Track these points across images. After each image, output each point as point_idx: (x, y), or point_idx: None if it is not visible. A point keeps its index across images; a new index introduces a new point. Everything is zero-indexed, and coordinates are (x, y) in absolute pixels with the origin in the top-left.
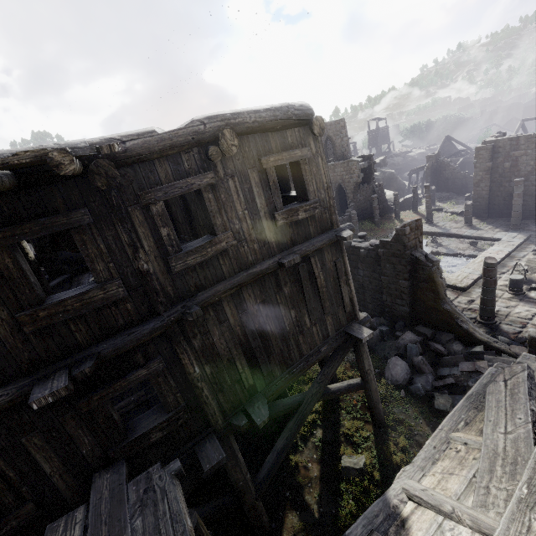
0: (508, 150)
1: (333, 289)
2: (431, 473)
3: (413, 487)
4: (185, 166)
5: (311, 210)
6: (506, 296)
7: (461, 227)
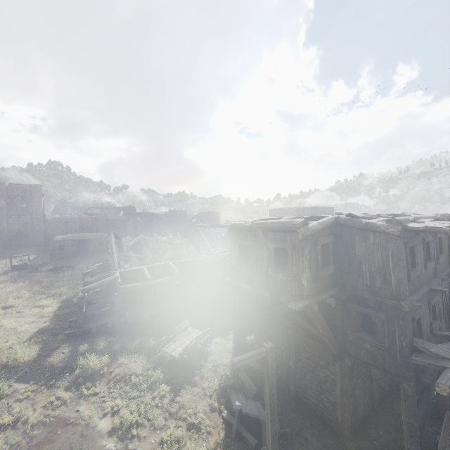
0: None
1: None
2: None
3: None
4: None
5: None
6: None
7: None
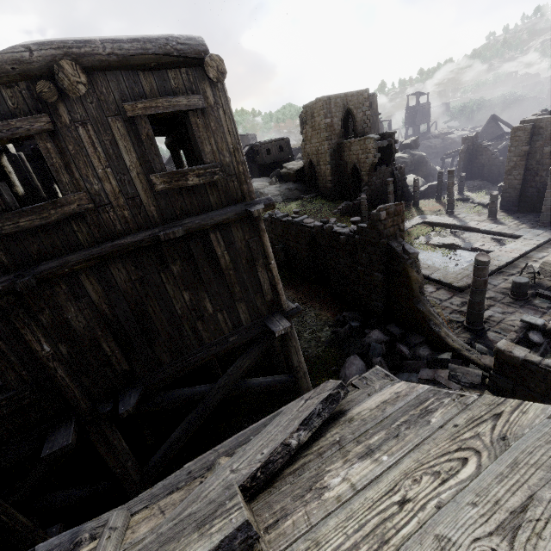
0: (550, 131)
1: (247, 273)
2: (154, 506)
3: (111, 521)
4: (8, 104)
5: (207, 176)
6: (505, 301)
7: (483, 220)
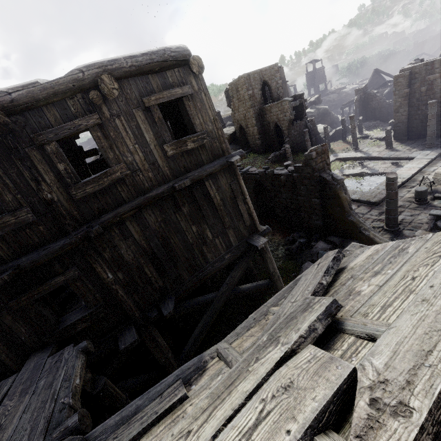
0: (424, 75)
1: (232, 207)
2: (242, 337)
3: (221, 347)
4: (72, 110)
5: (199, 141)
6: (412, 206)
7: (383, 150)
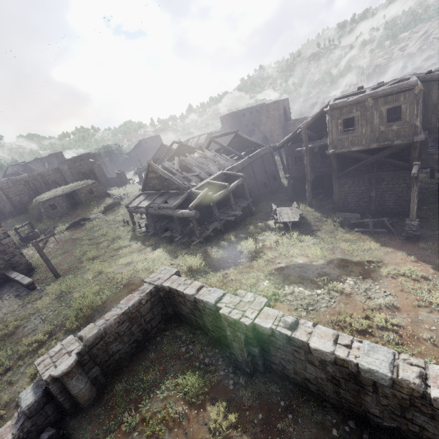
0: None
1: None
2: None
3: None
4: None
5: None
6: None
7: None
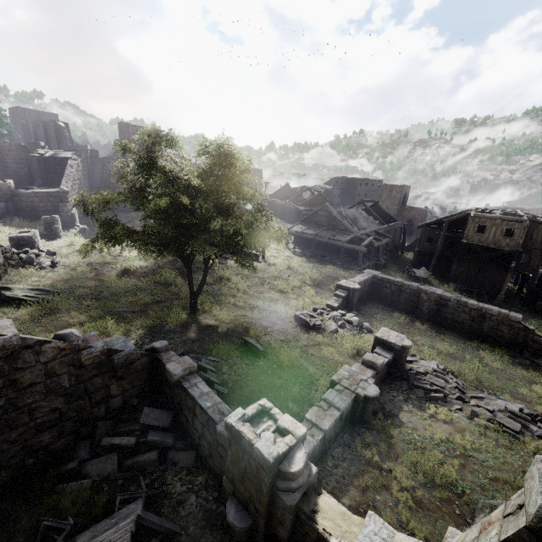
0: None
1: None
2: None
3: None
4: None
5: None
6: None
7: None
